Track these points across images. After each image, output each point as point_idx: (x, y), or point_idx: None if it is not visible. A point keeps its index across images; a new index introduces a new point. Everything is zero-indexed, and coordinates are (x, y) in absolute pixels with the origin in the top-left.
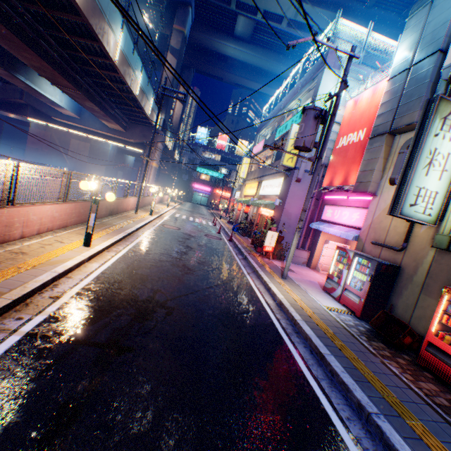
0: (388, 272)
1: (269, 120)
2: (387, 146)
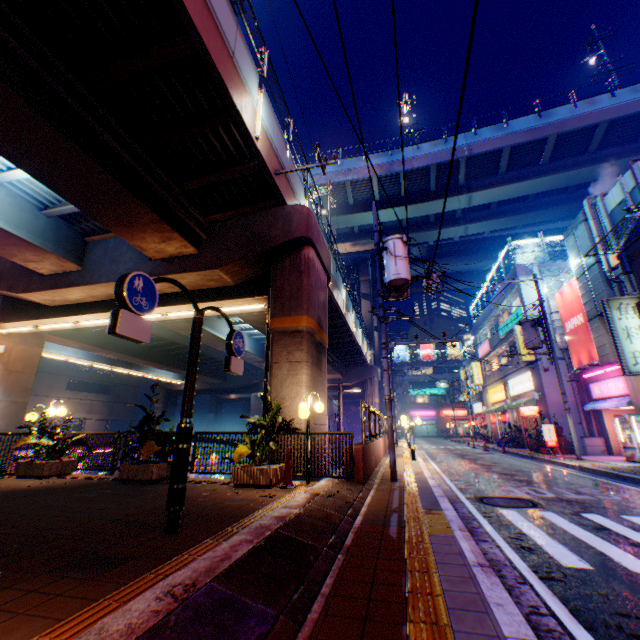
0: None
1: (483, 320)
2: (603, 324)
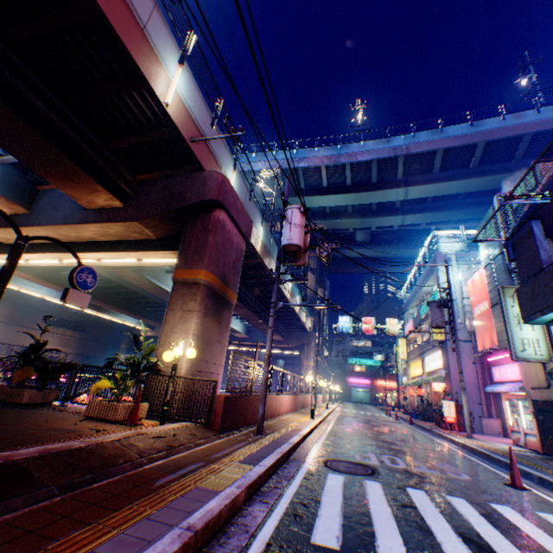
0: (546, 406)
1: (410, 301)
2: None
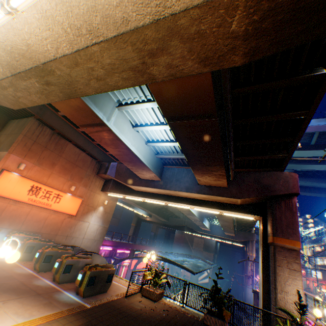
0: None
1: None
2: None
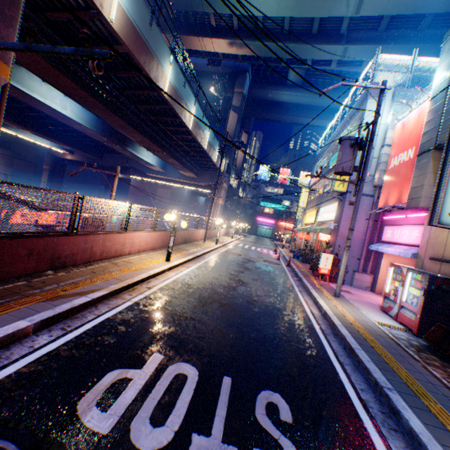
0: (445, 286)
1: (324, 151)
2: (435, 161)
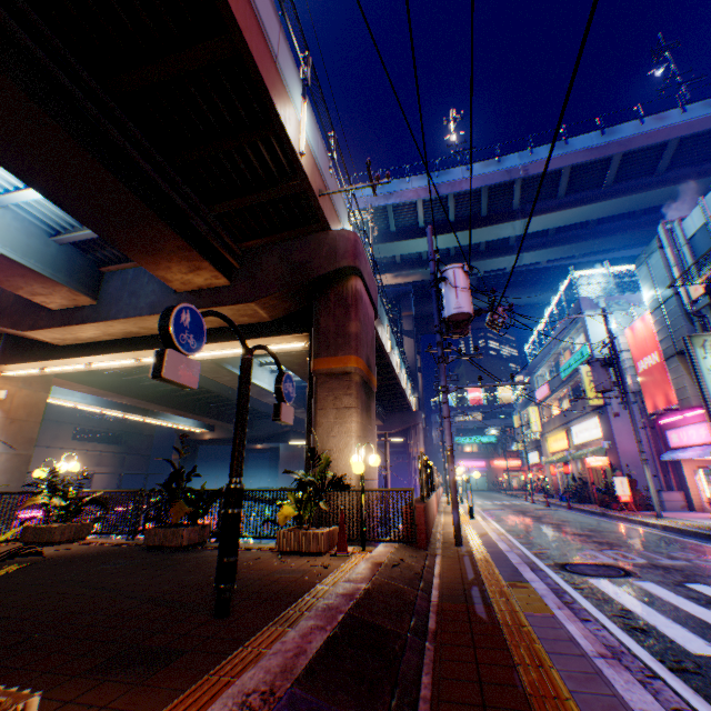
0: None
1: (541, 360)
2: (682, 363)
